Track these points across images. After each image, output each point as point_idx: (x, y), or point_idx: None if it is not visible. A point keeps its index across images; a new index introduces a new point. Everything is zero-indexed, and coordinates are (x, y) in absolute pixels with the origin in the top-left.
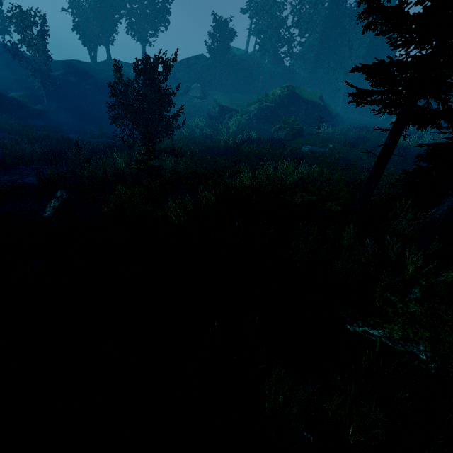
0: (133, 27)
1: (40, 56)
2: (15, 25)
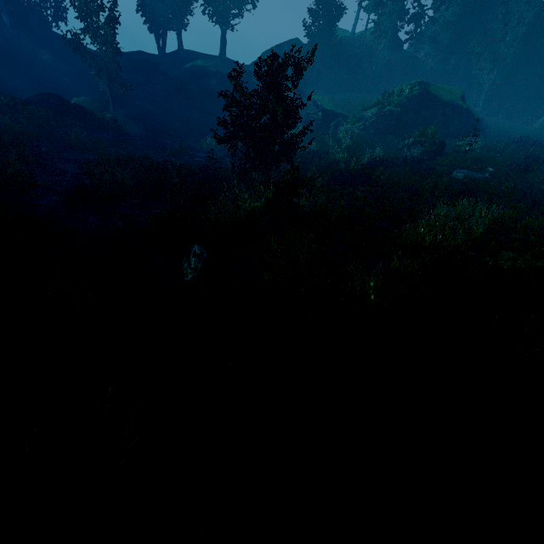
0: (211, 6)
1: (107, 51)
2: (79, 10)
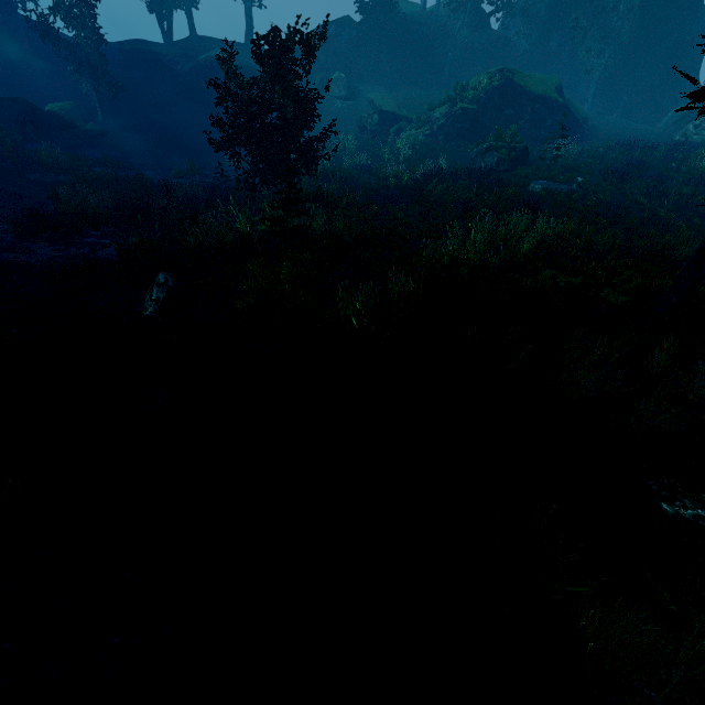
0: None
1: (87, 38)
2: None
